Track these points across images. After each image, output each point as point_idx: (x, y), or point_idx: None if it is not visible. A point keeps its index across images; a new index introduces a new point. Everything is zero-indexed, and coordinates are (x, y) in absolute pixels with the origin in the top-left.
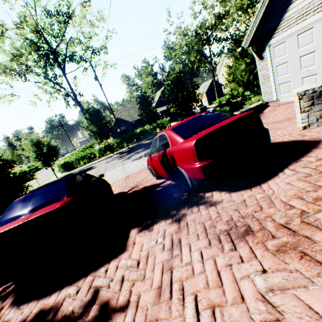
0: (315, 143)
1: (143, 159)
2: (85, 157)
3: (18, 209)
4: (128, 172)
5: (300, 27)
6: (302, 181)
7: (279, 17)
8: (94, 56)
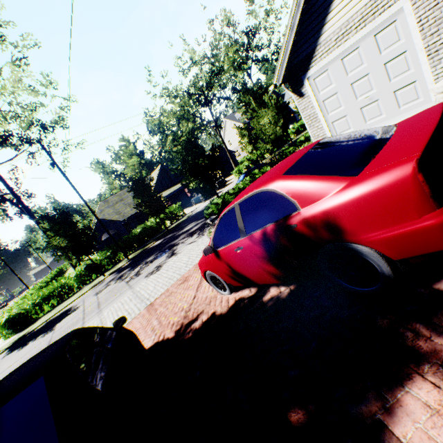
0: None
1: (165, 268)
2: (52, 295)
3: None
4: (146, 298)
5: (343, 49)
6: None
7: (313, 42)
8: (46, 133)
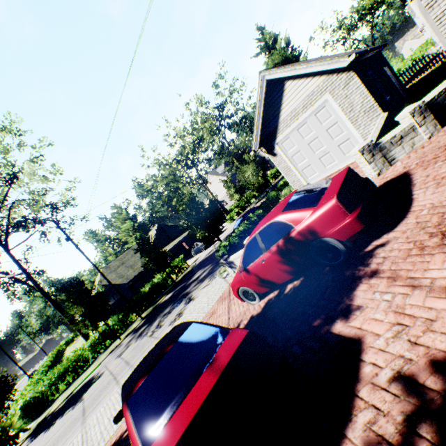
0: (404, 174)
1: (188, 312)
2: (68, 370)
3: (167, 387)
4: None
5: (297, 124)
6: (440, 187)
7: (275, 122)
8: (57, 212)
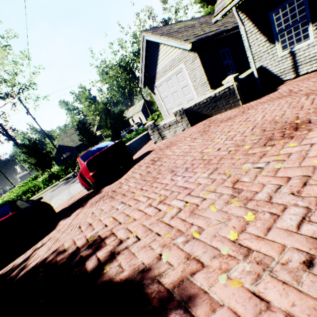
0: (151, 151)
1: None
2: (28, 191)
3: None
4: (72, 193)
5: (166, 77)
6: (132, 172)
7: (154, 71)
8: (23, 91)
